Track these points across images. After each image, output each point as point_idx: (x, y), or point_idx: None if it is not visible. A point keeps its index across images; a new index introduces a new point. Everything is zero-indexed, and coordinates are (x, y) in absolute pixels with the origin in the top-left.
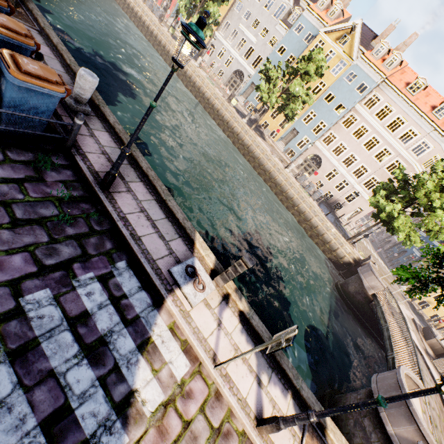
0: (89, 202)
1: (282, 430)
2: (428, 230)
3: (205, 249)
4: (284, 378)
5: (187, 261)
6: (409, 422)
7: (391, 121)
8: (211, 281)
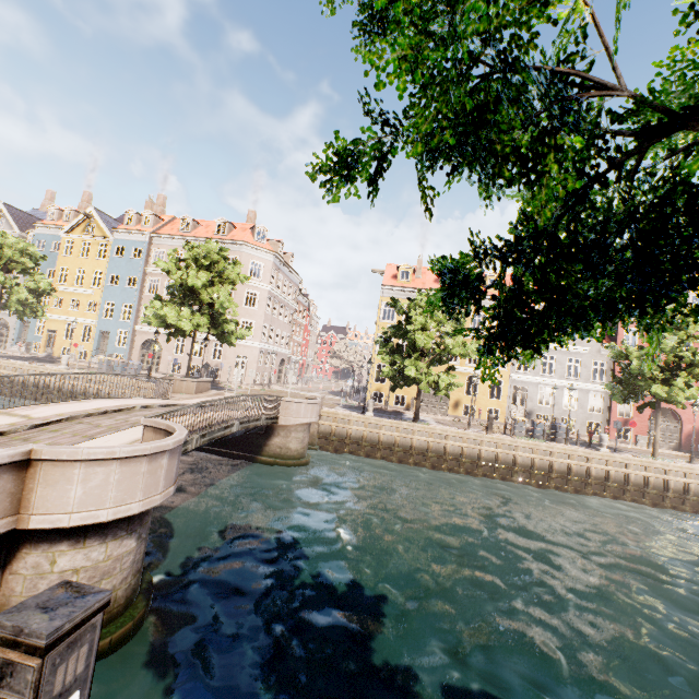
0: None
1: None
2: (210, 305)
3: None
4: None
5: None
6: None
7: None
8: None
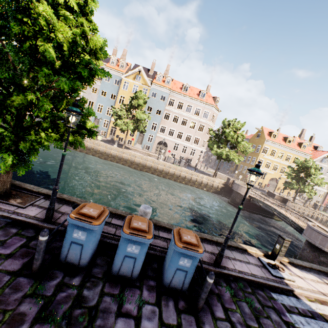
0: (229, 281)
1: None
2: (242, 152)
3: (250, 248)
4: (322, 273)
5: (263, 262)
6: None
7: (186, 108)
8: (273, 261)
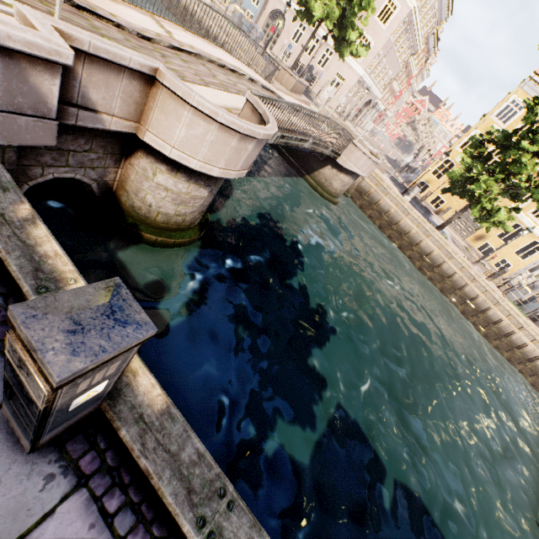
0: None
1: None
2: None
3: None
4: None
5: None
6: None
7: None
8: None
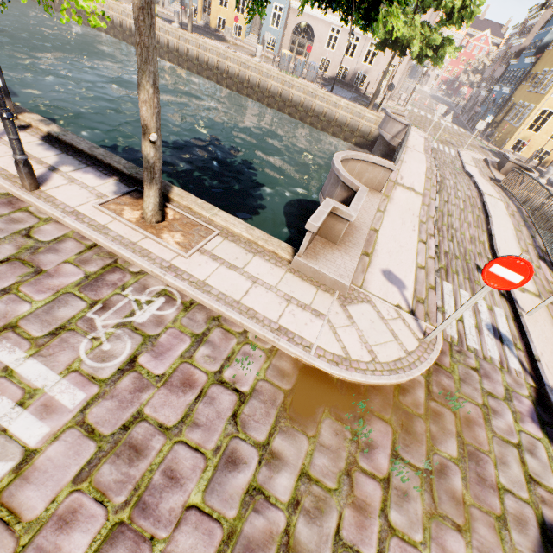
0: None
1: (78, 193)
2: (448, 16)
3: None
4: (110, 171)
5: None
6: (337, 185)
7: None
8: None
